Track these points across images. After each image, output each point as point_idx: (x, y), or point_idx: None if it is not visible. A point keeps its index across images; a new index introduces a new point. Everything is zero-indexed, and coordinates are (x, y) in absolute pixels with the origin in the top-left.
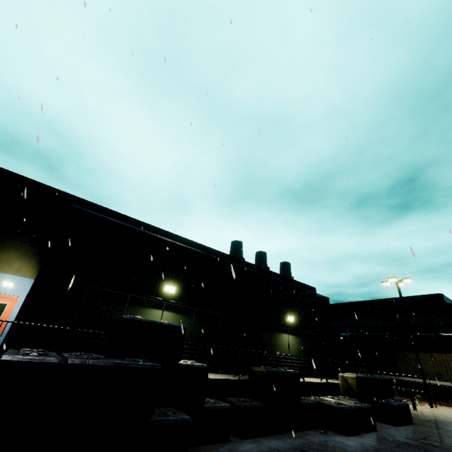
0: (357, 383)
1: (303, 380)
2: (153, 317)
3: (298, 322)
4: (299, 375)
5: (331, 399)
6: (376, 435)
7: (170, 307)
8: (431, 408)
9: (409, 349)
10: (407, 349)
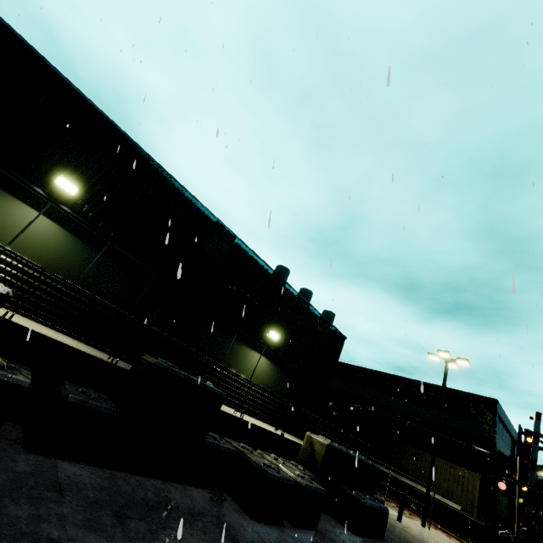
0: (326, 453)
1: (240, 416)
2: (13, 214)
3: (284, 346)
4: (222, 399)
5: (271, 459)
6: (309, 537)
7: (59, 217)
8: (422, 527)
9: (426, 450)
10: (424, 449)
